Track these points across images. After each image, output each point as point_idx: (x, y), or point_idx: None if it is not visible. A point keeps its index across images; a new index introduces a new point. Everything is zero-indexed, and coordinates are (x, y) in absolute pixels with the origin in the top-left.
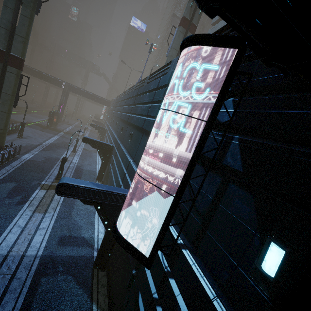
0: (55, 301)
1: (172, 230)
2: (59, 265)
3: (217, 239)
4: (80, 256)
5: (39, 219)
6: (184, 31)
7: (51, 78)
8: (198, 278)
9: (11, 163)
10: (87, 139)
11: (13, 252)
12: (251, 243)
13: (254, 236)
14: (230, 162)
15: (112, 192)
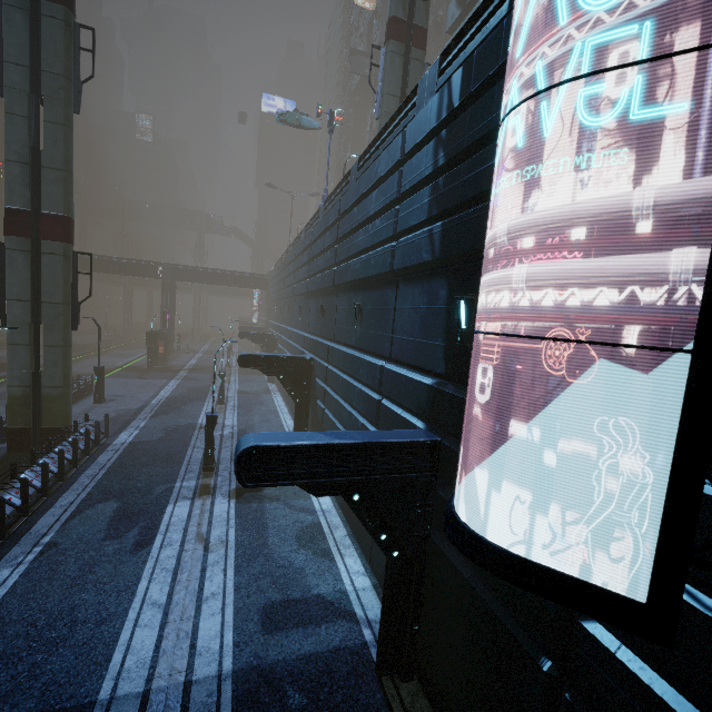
0: None
1: None
2: (286, 688)
3: None
4: (333, 651)
5: (197, 575)
6: (402, 48)
7: (133, 264)
8: None
9: (95, 458)
10: (249, 358)
11: (161, 679)
12: None
13: None
14: None
15: (380, 445)
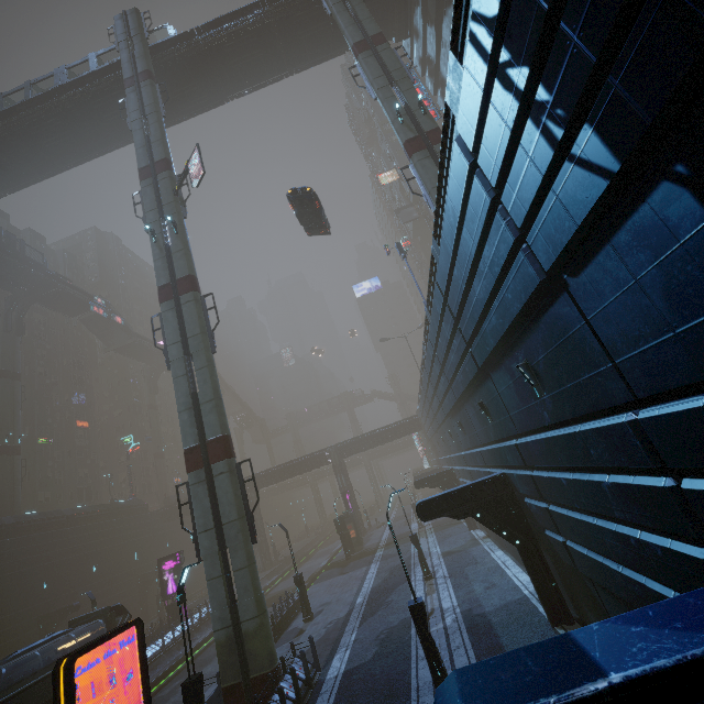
0: None
1: None
2: None
3: None
4: None
5: None
6: (425, 153)
7: (306, 460)
8: None
9: None
10: (428, 506)
11: None
12: None
13: None
14: None
15: None
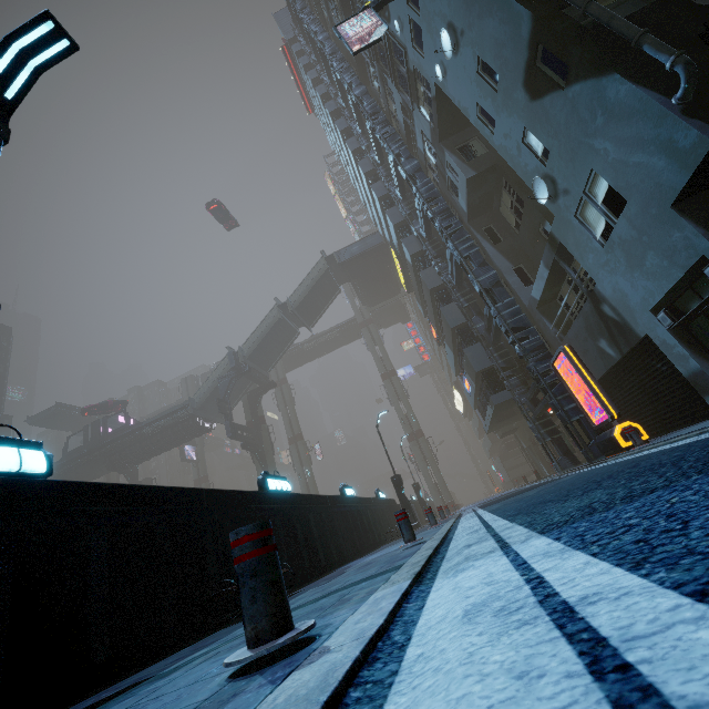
0: None
1: None
2: None
3: None
4: None
5: None
6: (415, 442)
7: None
8: None
9: None
10: None
11: None
12: None
13: None
14: None
15: None
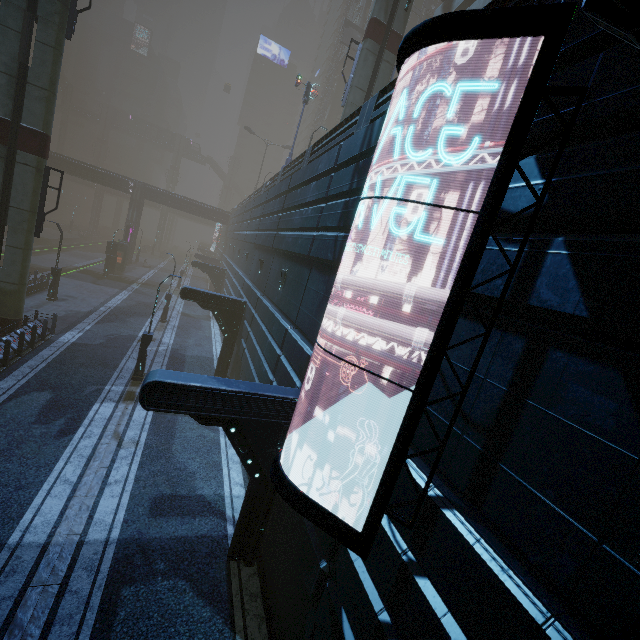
0: (157, 636)
1: (409, 468)
2: (156, 557)
3: (533, 482)
4: (200, 537)
5: (107, 464)
6: (377, 48)
7: (106, 175)
8: (496, 575)
9: (39, 351)
10: (190, 292)
11: (60, 536)
12: (634, 484)
13: (639, 468)
14: (548, 299)
15: (258, 396)
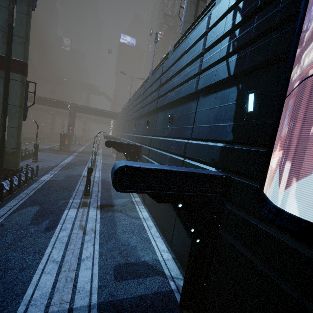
0: None
1: None
2: None
3: None
4: (154, 293)
5: (79, 246)
6: (195, 0)
7: (56, 102)
8: None
9: (30, 185)
10: (110, 143)
11: (54, 306)
12: None
13: None
14: None
15: (197, 175)
